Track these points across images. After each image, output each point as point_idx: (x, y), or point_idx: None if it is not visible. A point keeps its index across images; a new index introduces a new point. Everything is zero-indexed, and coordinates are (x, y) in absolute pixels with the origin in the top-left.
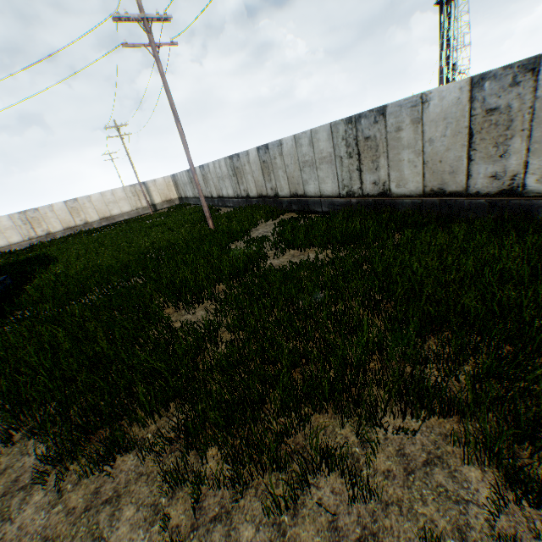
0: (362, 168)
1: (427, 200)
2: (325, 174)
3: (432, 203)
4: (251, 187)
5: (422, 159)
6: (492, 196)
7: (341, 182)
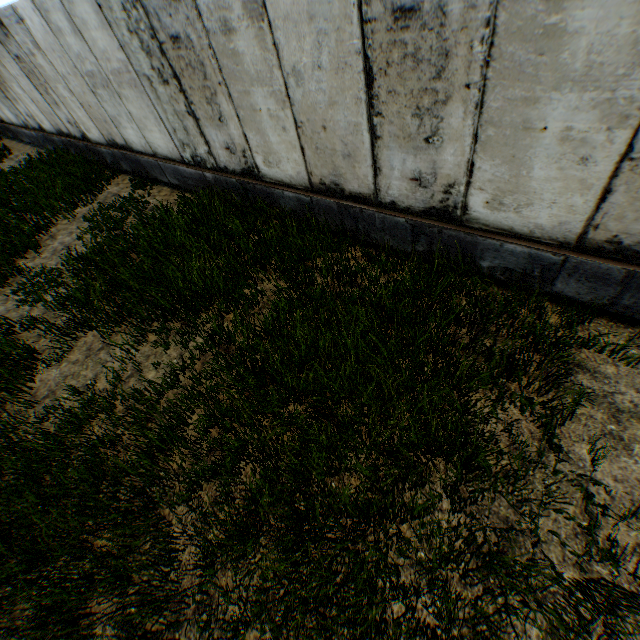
0: (195, 113)
1: (319, 199)
2: (139, 111)
3: (328, 207)
4: (35, 112)
5: (292, 116)
6: (417, 214)
7: (174, 135)
